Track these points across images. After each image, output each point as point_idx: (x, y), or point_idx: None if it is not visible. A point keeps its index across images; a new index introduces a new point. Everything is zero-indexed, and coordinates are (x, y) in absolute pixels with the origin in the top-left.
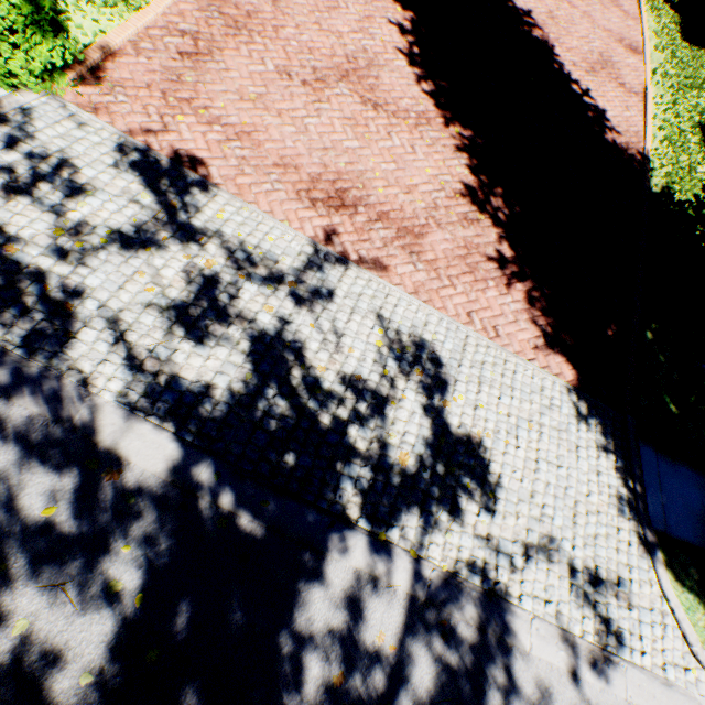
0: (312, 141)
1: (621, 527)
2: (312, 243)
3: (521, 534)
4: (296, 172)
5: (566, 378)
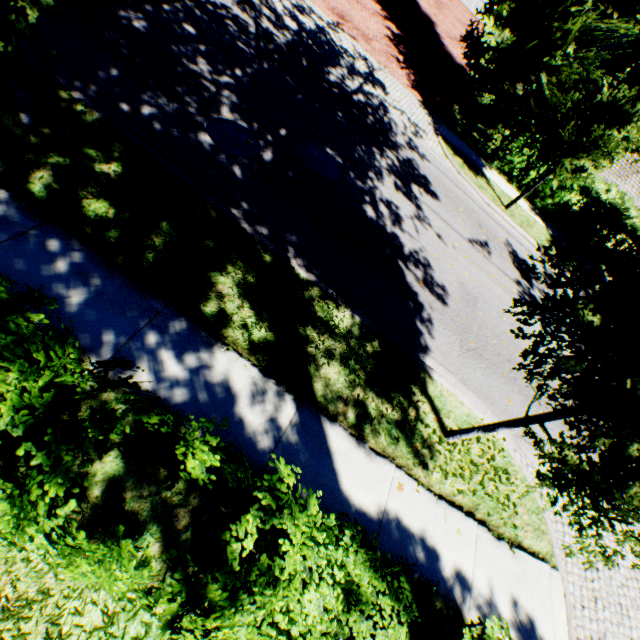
0: (334, 0)
1: (429, 127)
2: (332, 22)
3: (394, 105)
4: (328, 4)
5: (418, 99)
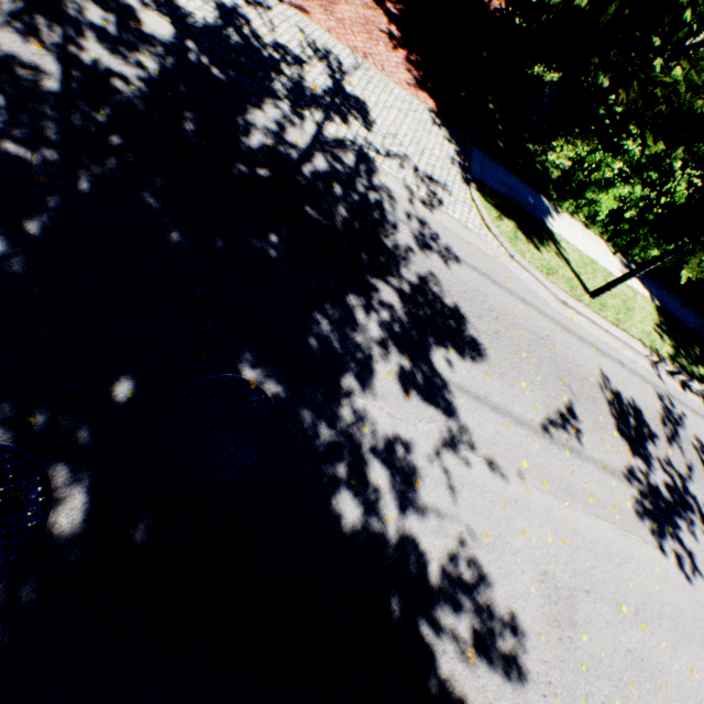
0: None
1: (452, 170)
2: None
3: (386, 146)
4: None
5: (429, 106)
